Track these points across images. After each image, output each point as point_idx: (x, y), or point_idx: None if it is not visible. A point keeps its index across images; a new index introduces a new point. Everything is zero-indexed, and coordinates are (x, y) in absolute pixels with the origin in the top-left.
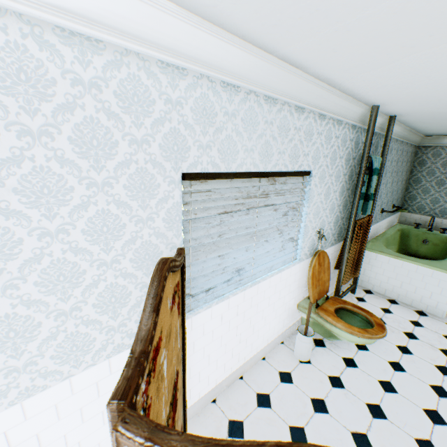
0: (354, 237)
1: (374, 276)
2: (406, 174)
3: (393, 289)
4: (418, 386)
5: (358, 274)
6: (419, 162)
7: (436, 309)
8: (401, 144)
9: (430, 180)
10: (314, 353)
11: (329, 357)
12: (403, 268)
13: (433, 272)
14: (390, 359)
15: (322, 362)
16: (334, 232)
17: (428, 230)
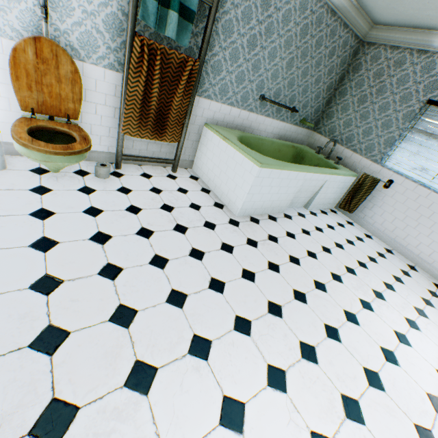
0: (136, 60)
1: (206, 162)
2: (330, 75)
3: (214, 179)
4: (82, 227)
5: (179, 148)
6: (355, 66)
7: (235, 206)
8: (317, 2)
9: (355, 95)
10: (13, 172)
11: (24, 180)
12: (226, 153)
13: (244, 159)
14: (99, 206)
15: (5, 178)
16: (117, 48)
17: (326, 157)
